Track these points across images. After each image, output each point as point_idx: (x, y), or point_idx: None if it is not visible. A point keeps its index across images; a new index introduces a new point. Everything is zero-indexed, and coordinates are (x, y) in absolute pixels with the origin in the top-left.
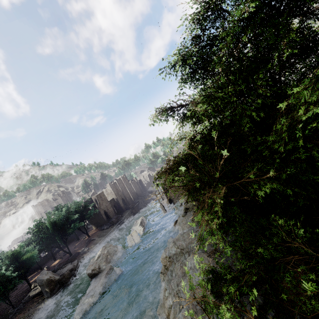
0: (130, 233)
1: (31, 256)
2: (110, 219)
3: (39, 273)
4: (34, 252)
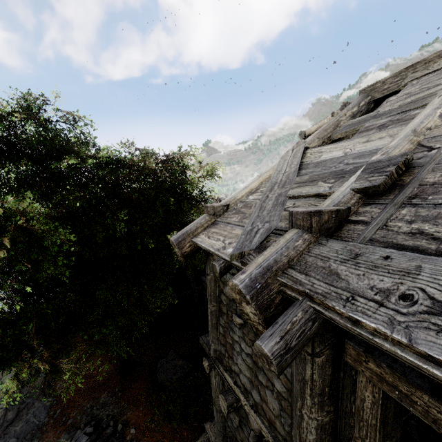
0: None
1: None
2: None
3: None
4: None
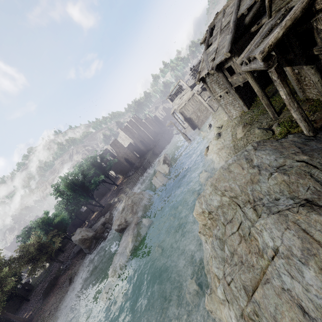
0: (154, 174)
1: (61, 220)
2: (133, 165)
3: (83, 227)
4: (62, 216)
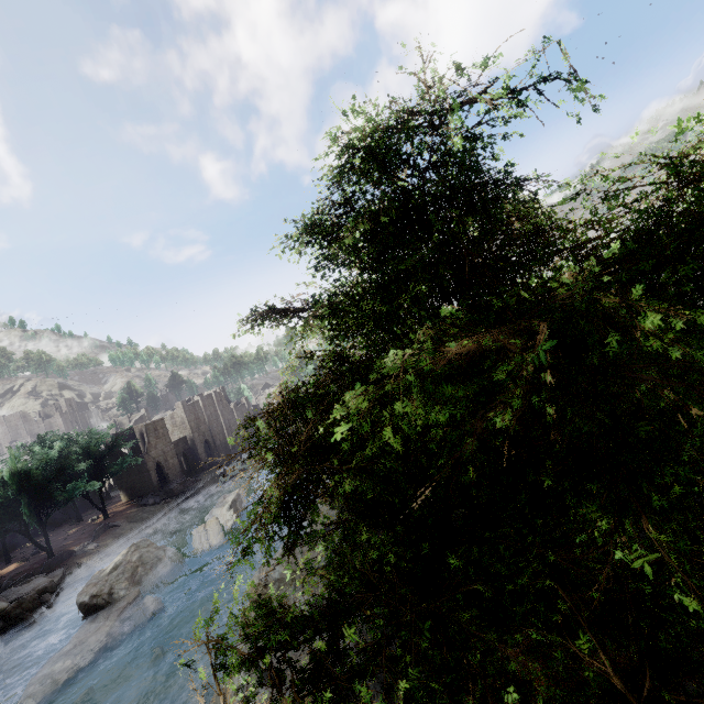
0: (204, 521)
1: None
2: (167, 484)
3: None
4: None
